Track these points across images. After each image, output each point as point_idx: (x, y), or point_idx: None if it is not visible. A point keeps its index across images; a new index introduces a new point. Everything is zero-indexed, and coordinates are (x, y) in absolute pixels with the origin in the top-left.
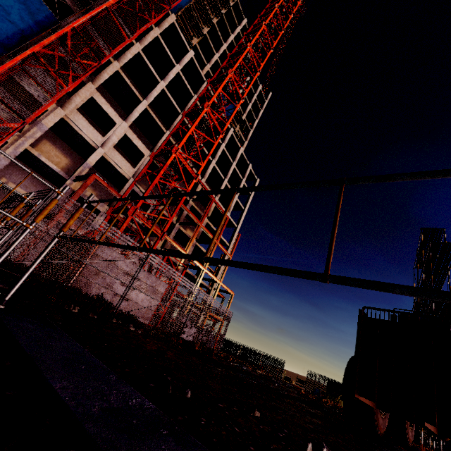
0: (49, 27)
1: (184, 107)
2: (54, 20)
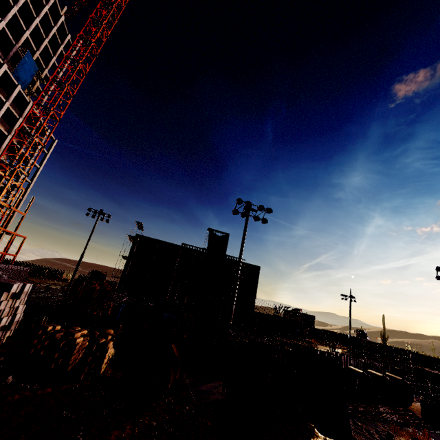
0: None
1: None
2: None
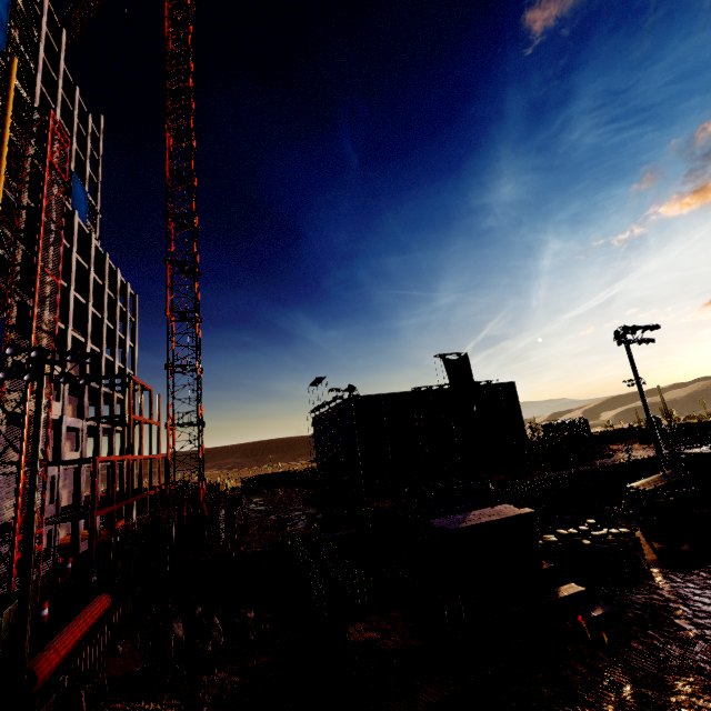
0: (3, 336)
1: (66, 274)
2: (1, 322)
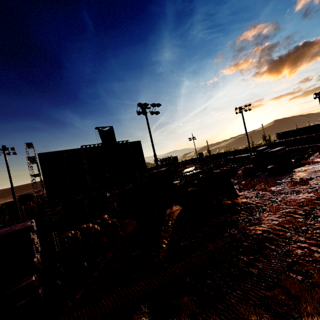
0: None
1: None
2: None
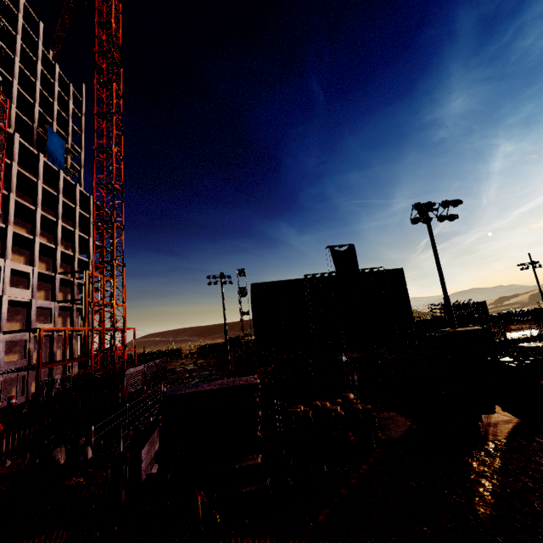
0: None
1: (34, 200)
2: None
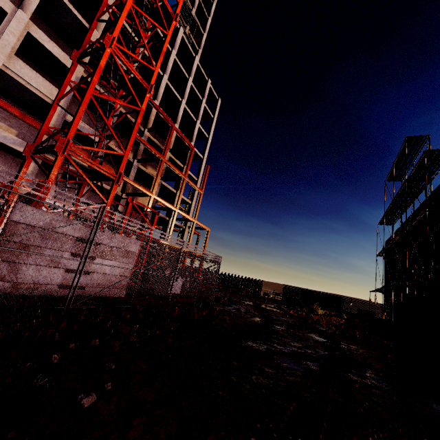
0: None
1: None
2: None
